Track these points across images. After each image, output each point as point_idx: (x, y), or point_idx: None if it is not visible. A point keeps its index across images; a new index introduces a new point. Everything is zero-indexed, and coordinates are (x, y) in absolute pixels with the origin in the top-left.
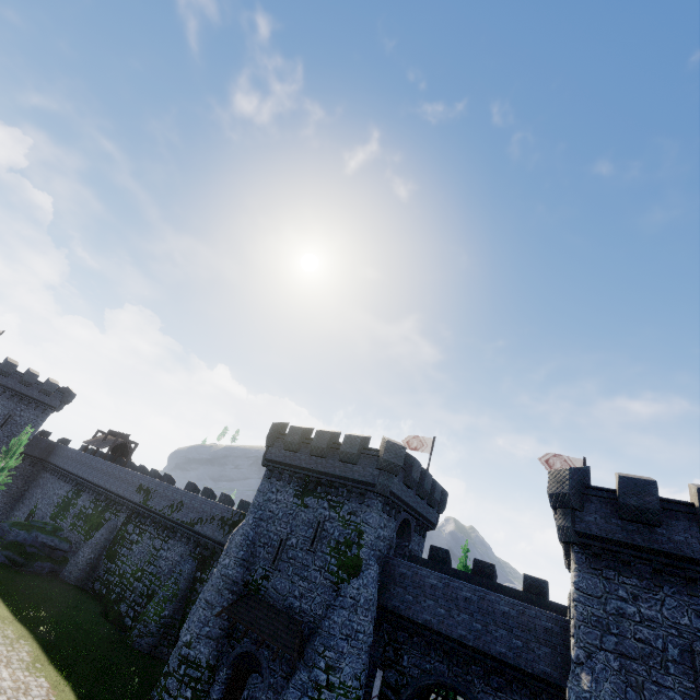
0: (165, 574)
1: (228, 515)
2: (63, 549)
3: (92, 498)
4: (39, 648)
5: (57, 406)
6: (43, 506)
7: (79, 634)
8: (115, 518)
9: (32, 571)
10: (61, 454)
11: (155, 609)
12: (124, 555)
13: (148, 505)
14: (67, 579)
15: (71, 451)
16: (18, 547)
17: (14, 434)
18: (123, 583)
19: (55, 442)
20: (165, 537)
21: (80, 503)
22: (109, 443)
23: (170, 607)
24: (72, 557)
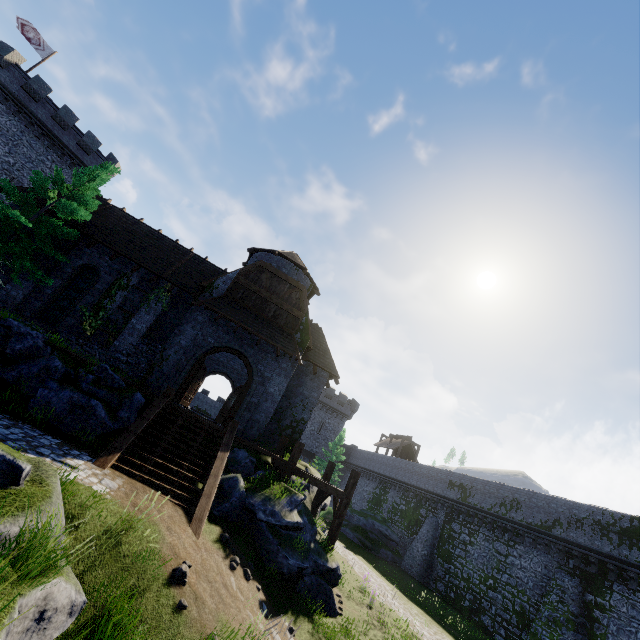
0: (530, 588)
1: (604, 519)
2: (395, 540)
3: (400, 494)
4: (454, 639)
5: (349, 414)
6: (357, 501)
7: (473, 638)
8: (433, 515)
9: (379, 557)
10: (358, 456)
11: (549, 633)
12: (459, 556)
13: (469, 502)
14: (409, 572)
15: (366, 452)
16: (362, 531)
17: (327, 438)
18: (472, 589)
19: (350, 446)
20: (508, 541)
21: (390, 499)
22: (397, 444)
23: (567, 636)
24: (401, 551)
